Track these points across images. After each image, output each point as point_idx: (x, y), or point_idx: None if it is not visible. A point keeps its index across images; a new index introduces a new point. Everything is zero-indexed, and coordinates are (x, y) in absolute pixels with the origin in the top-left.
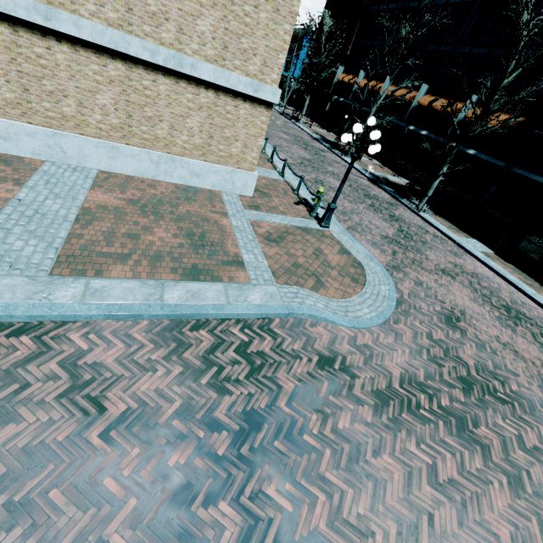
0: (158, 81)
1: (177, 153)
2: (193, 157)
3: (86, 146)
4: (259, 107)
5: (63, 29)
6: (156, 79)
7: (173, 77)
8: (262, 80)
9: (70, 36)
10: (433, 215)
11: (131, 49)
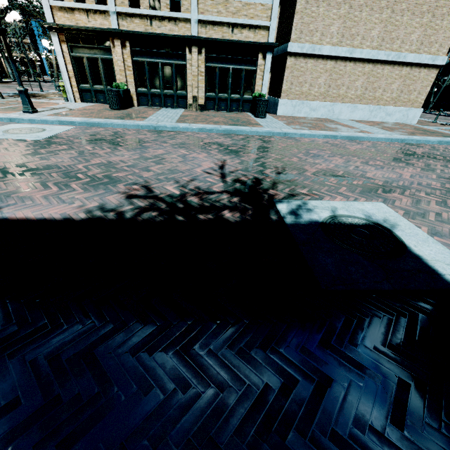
0: (384, 69)
1: (381, 104)
2: (389, 105)
3: (343, 108)
4: (431, 69)
5: (355, 56)
6: (384, 68)
7: (392, 65)
8: (437, 54)
9: (355, 58)
10: None
11: (379, 57)
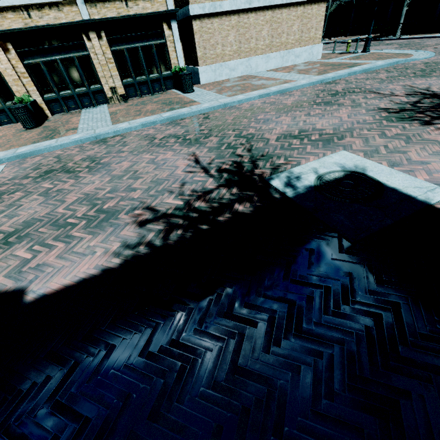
0: (282, 13)
1: (289, 48)
2: (295, 47)
3: (258, 60)
4: (320, 4)
5: (254, 6)
6: (282, 12)
7: (288, 7)
8: None
9: (255, 8)
10: (408, 36)
11: (275, 2)
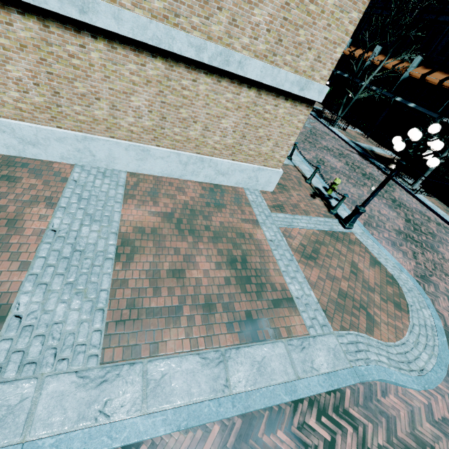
0: (198, 80)
1: (206, 153)
2: (222, 156)
3: (115, 149)
4: (299, 105)
5: (100, 23)
6: (197, 78)
7: (215, 76)
8: (310, 76)
9: (108, 30)
10: (427, 195)
11: (175, 45)
